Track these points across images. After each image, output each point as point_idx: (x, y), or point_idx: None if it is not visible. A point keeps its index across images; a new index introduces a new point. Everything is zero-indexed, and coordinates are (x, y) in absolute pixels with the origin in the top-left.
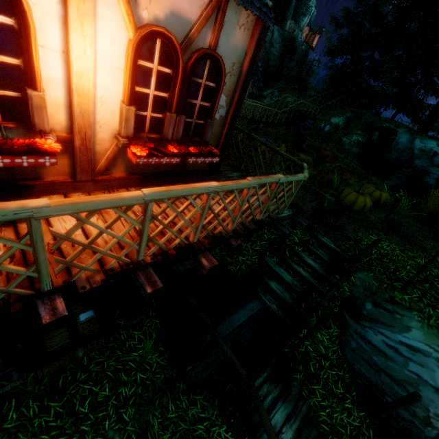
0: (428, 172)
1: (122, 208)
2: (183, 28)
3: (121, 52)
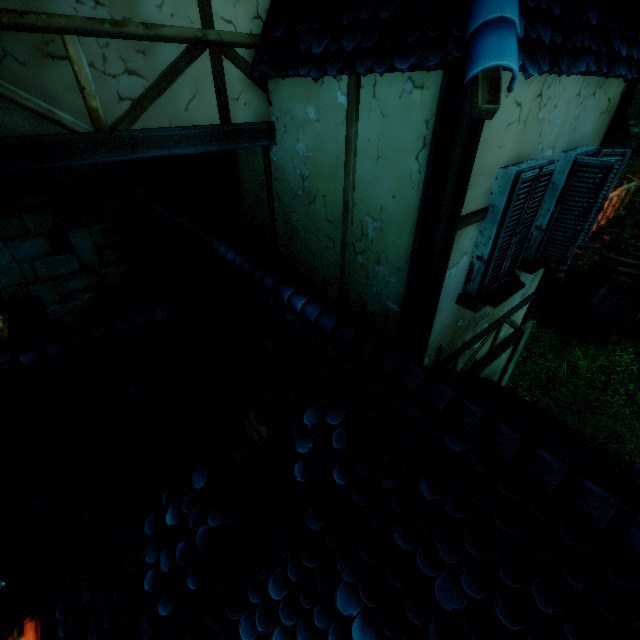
0: None
1: None
2: None
3: None
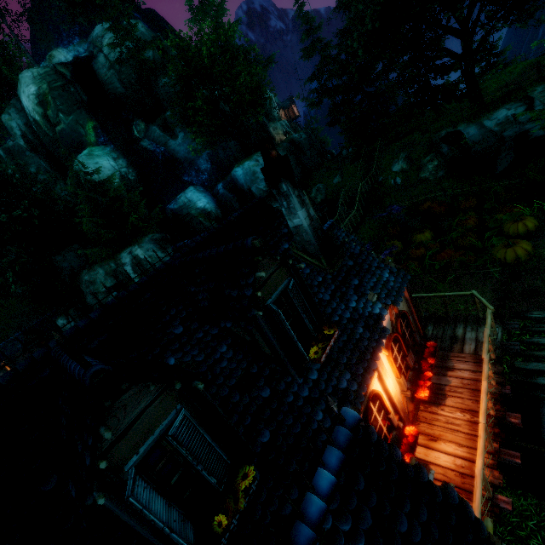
0: (526, 131)
1: (440, 426)
2: (389, 324)
3: (387, 363)
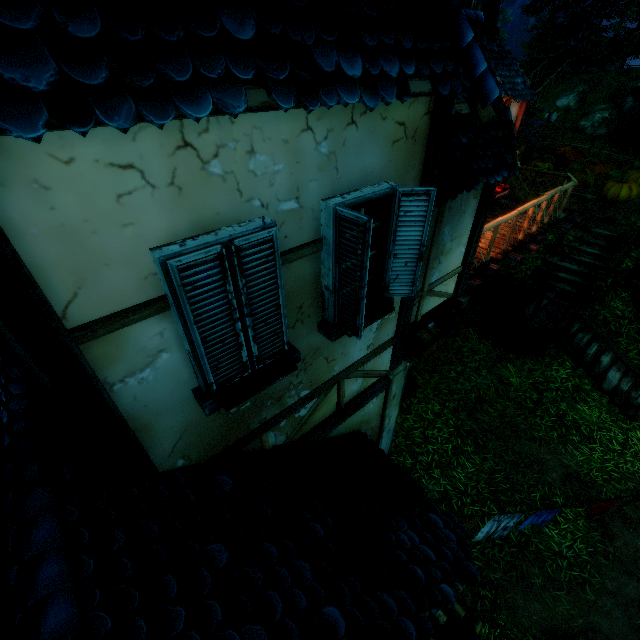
0: None
1: None
2: None
3: None
